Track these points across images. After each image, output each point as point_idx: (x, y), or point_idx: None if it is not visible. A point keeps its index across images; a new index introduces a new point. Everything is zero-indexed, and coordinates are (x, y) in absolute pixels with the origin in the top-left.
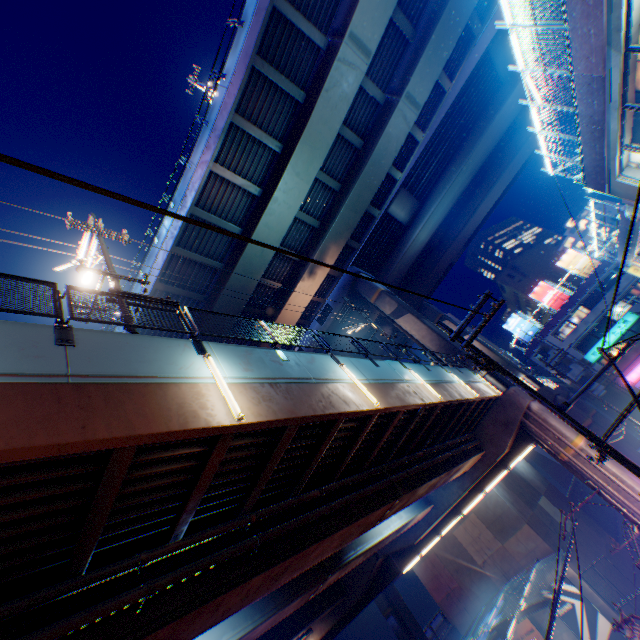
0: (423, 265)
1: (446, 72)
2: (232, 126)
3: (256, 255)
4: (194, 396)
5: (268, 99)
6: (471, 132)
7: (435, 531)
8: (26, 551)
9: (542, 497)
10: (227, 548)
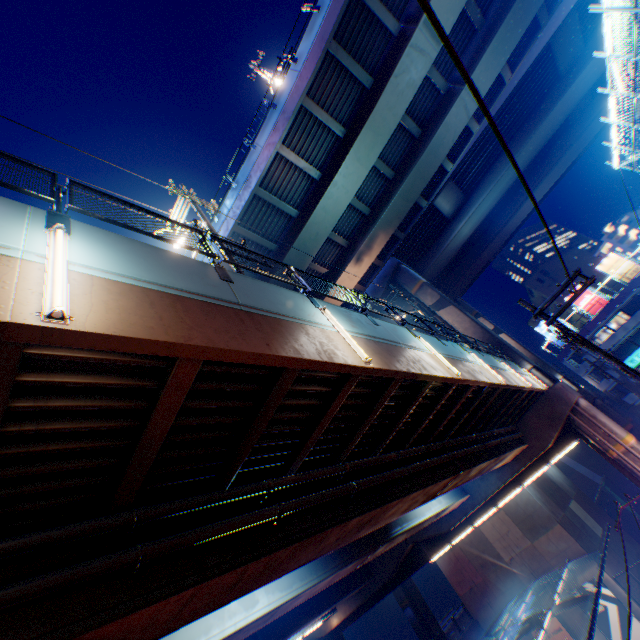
0: (461, 261)
1: (508, 63)
2: (301, 109)
3: (310, 238)
4: (326, 339)
5: (337, 84)
6: (524, 126)
7: (468, 521)
8: (190, 459)
9: (572, 501)
10: (332, 488)
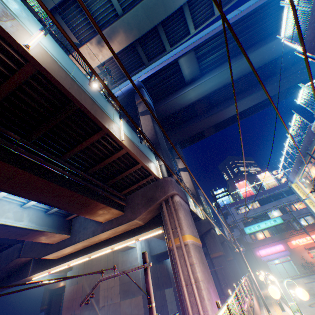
0: (187, 122)
1: None
2: None
3: None
4: None
5: None
6: (250, 48)
7: (65, 259)
8: None
9: (171, 288)
10: None
